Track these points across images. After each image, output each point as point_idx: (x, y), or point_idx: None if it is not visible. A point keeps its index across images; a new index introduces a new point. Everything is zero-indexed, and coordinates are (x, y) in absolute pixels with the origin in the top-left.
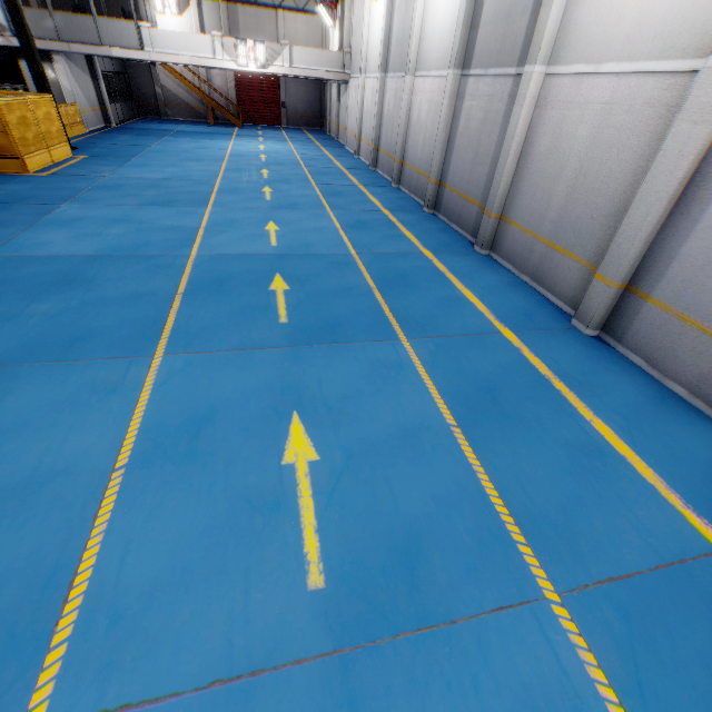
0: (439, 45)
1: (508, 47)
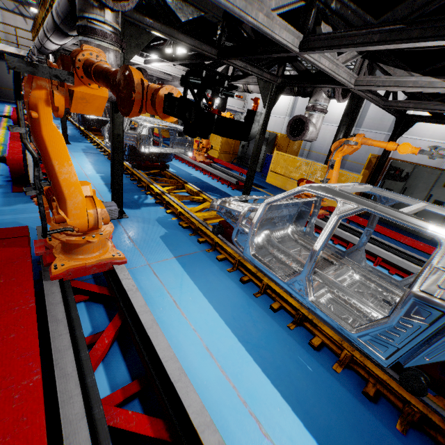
0: (338, 117)
1: (382, 127)
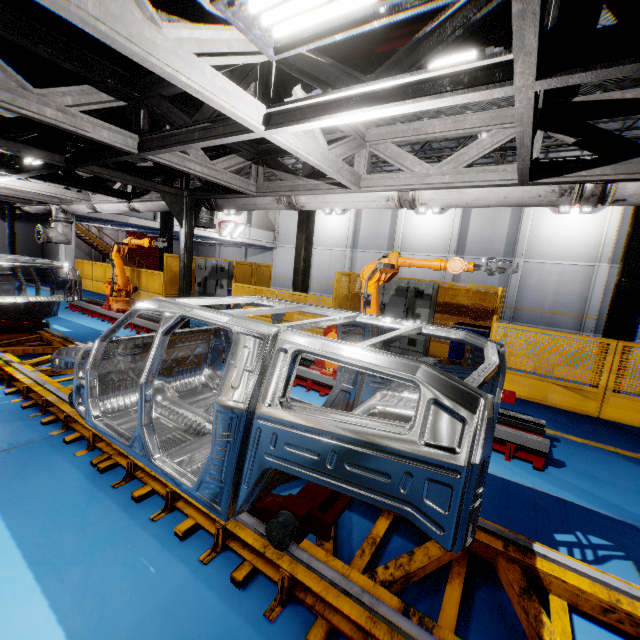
0: (428, 244)
1: (494, 251)
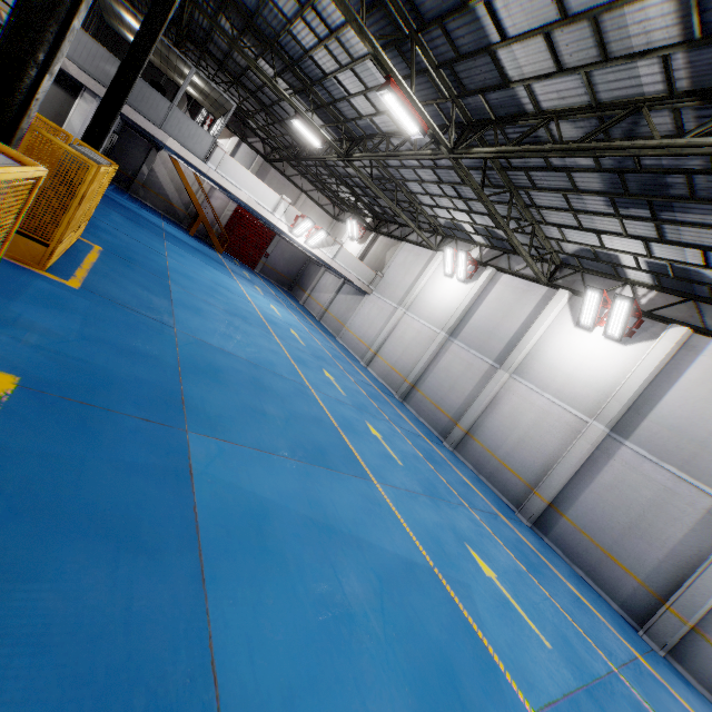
0: (566, 383)
1: (703, 468)
